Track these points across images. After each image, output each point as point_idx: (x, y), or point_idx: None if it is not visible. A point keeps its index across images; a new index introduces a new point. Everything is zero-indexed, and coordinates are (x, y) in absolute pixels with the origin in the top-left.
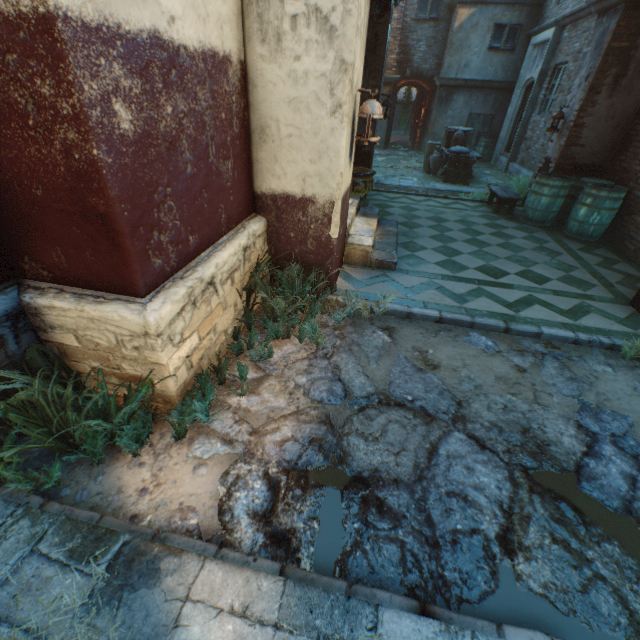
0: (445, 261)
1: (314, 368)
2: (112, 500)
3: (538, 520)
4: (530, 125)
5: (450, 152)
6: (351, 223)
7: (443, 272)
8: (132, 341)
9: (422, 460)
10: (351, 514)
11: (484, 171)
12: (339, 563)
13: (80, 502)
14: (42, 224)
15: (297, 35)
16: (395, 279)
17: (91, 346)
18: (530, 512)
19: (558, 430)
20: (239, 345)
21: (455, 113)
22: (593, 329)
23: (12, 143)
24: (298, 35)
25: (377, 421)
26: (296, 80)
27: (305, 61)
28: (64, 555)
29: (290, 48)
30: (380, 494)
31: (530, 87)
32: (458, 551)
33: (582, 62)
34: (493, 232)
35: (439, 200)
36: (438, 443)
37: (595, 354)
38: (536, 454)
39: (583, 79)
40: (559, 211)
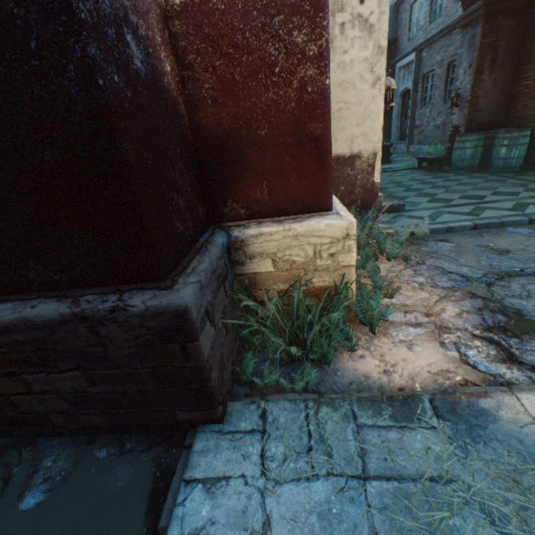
0: (432, 199)
1: (420, 271)
2: (368, 384)
3: None
4: (417, 117)
5: None
6: None
7: (439, 205)
8: (329, 249)
9: None
10: None
11: (391, 156)
12: None
13: (342, 392)
14: (255, 162)
15: (344, 36)
16: (410, 215)
17: (284, 267)
18: None
19: None
20: None
21: None
22: None
23: (252, 93)
24: (345, 36)
25: (513, 287)
26: (344, 68)
27: (351, 53)
28: (389, 421)
29: (339, 46)
30: None
31: (406, 94)
32: None
33: (460, 59)
34: (443, 180)
35: (381, 174)
36: None
37: None
38: None
39: (466, 68)
40: (480, 158)
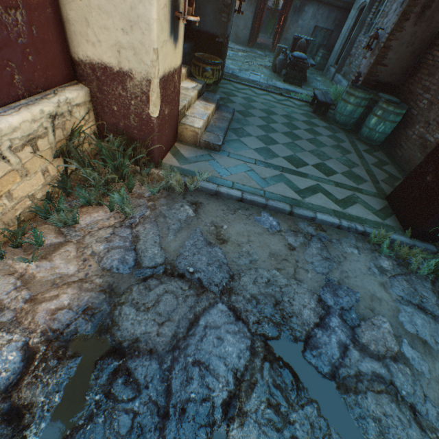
0: (263, 148)
1: (115, 237)
2: None
3: (262, 386)
4: (356, 43)
5: (293, 56)
6: (189, 105)
7: (258, 158)
8: None
9: (182, 330)
10: (97, 385)
11: (317, 77)
12: (66, 438)
13: None
14: None
15: None
16: (217, 159)
17: None
18: (258, 379)
19: (303, 303)
20: (47, 210)
21: (304, 23)
22: (354, 217)
23: None
24: None
25: (155, 291)
26: None
27: None
28: None
29: None
30: (132, 365)
31: (363, 10)
32: (184, 420)
33: None
34: (307, 128)
35: (275, 96)
36: (201, 314)
37: (350, 238)
38: (279, 325)
39: (399, 4)
40: (358, 118)
